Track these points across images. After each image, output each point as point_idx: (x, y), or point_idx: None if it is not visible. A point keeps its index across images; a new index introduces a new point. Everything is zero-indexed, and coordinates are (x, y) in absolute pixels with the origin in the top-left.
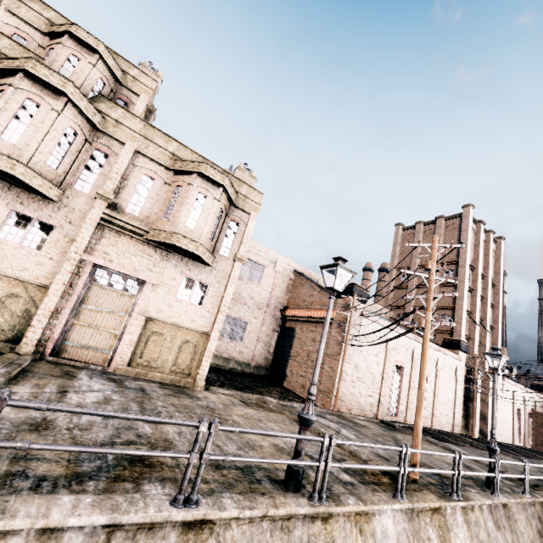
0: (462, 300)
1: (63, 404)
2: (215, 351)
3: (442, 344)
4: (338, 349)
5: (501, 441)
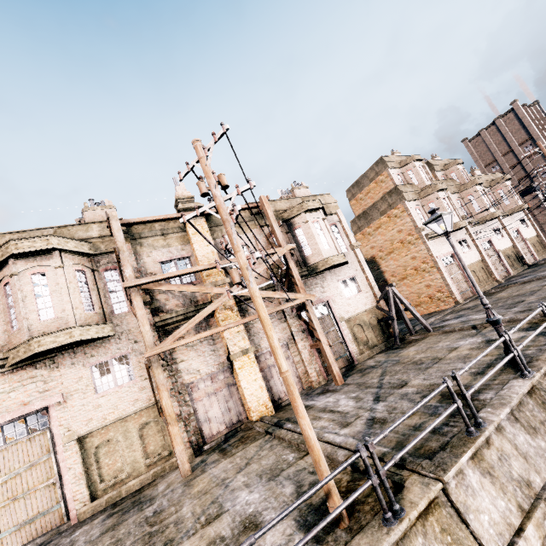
0: None
1: None
2: None
3: None
4: None
5: None
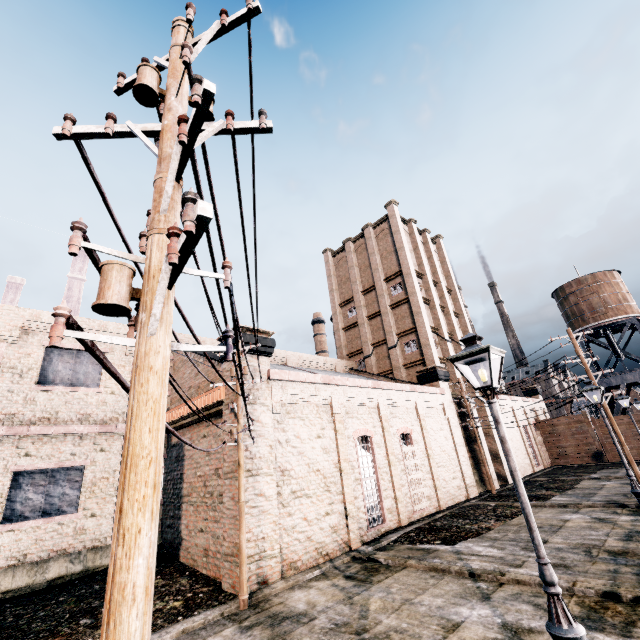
0: (421, 316)
1: None
2: (3, 561)
3: (417, 380)
4: (236, 456)
5: (523, 476)
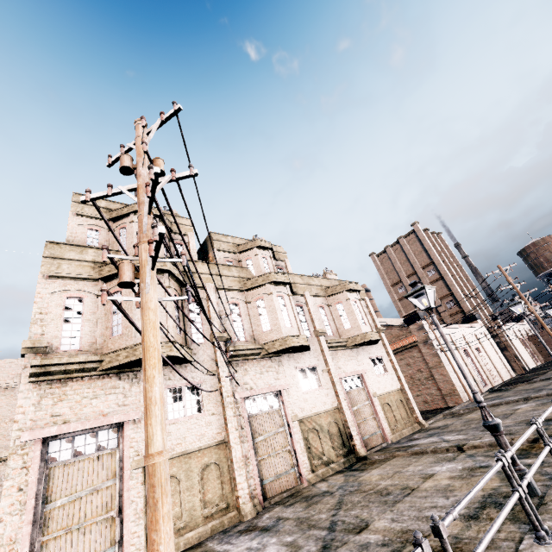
0: (455, 286)
1: (469, 438)
2: None
3: (463, 322)
4: (437, 359)
5: (532, 367)
